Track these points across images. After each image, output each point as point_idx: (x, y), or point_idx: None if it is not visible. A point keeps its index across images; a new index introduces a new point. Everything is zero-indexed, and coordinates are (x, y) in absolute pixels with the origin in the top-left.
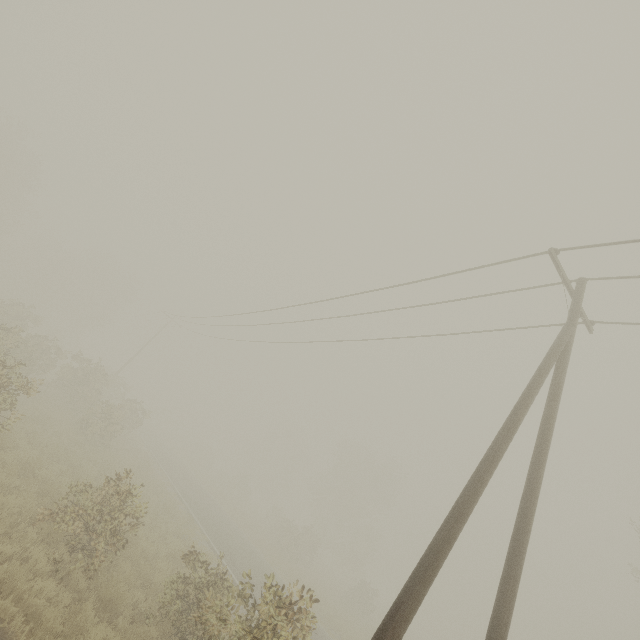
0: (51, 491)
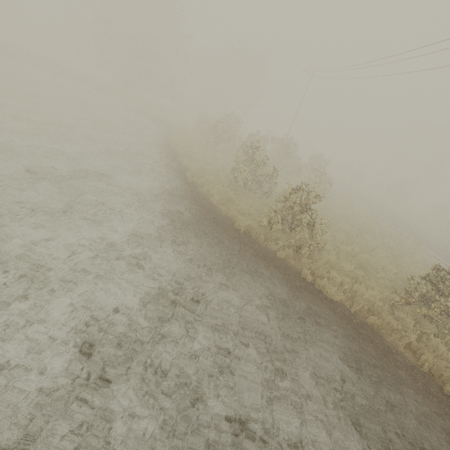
0: (366, 265)
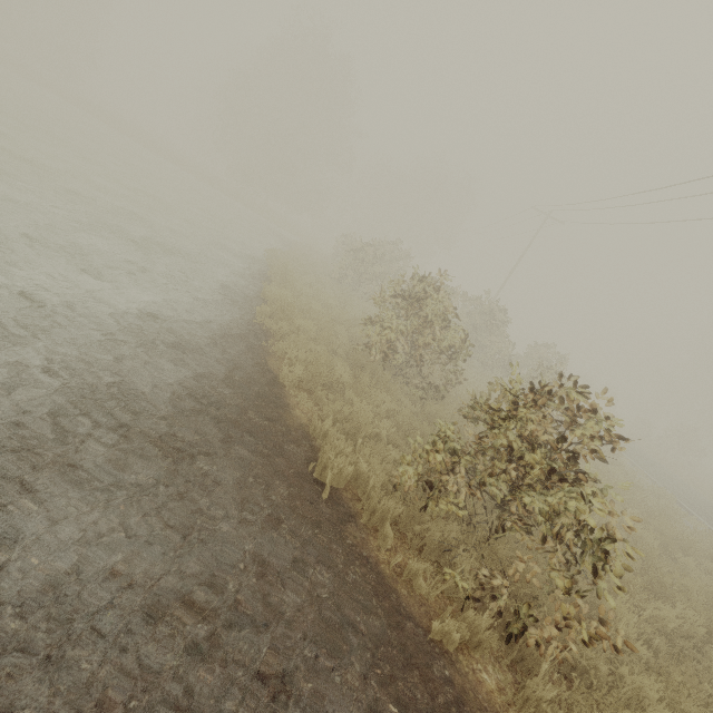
0: None
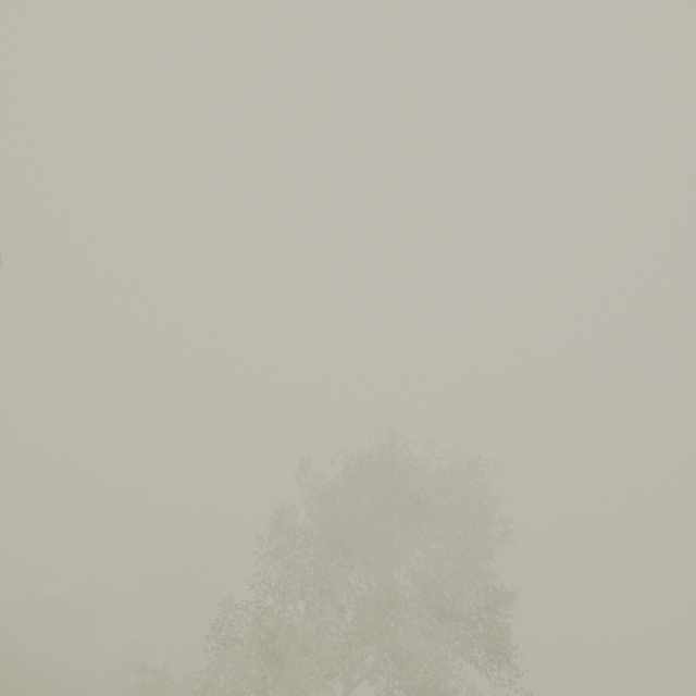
0: None
